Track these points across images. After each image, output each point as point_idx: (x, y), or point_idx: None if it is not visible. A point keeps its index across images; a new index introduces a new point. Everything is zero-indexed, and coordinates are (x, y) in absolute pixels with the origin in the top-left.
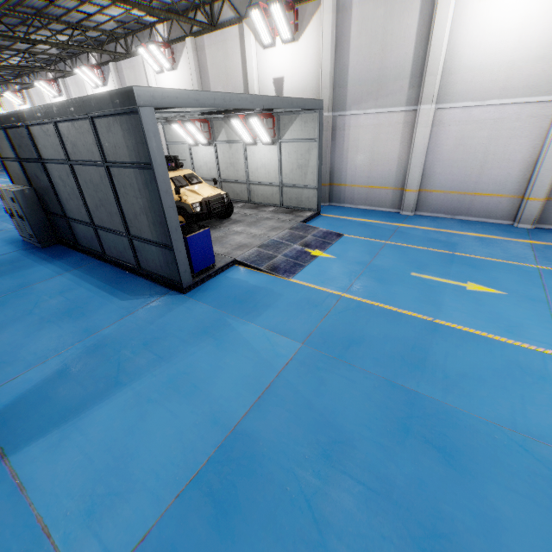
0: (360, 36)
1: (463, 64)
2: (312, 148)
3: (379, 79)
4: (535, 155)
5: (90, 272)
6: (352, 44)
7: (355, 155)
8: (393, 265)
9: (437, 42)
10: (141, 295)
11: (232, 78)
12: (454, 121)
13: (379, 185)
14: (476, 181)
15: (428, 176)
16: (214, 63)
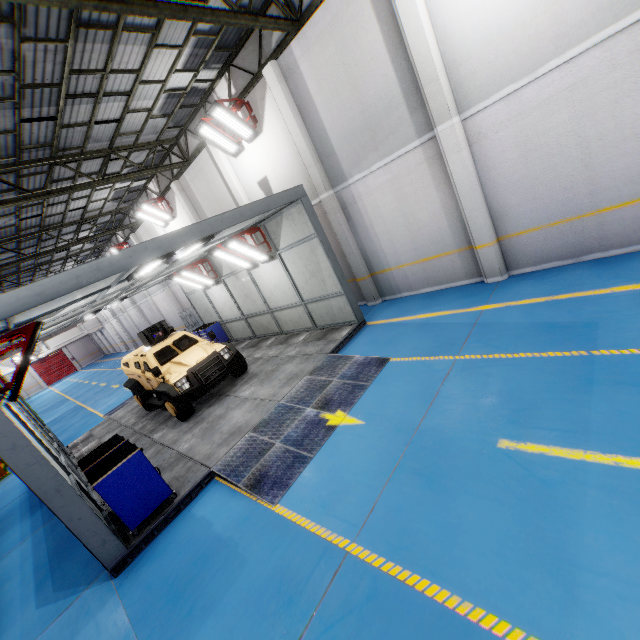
0: (321, 89)
1: (471, 42)
2: (315, 247)
3: (368, 124)
4: None
5: (51, 532)
6: (317, 102)
7: (385, 228)
8: (463, 422)
9: (416, 38)
10: (66, 587)
11: (222, 201)
12: (499, 123)
13: (434, 254)
14: (589, 191)
15: (501, 215)
16: (202, 195)
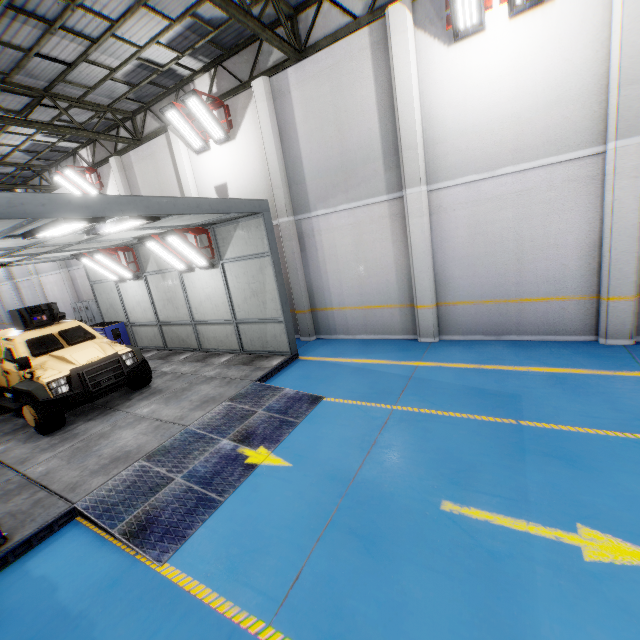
0: (307, 120)
1: (449, 129)
2: (265, 266)
3: (344, 166)
4: (595, 233)
5: None
6: (300, 130)
7: (336, 267)
8: (403, 476)
9: (406, 108)
10: None
11: (168, 193)
12: (458, 203)
13: (378, 304)
14: (517, 282)
15: (443, 283)
16: (145, 180)
